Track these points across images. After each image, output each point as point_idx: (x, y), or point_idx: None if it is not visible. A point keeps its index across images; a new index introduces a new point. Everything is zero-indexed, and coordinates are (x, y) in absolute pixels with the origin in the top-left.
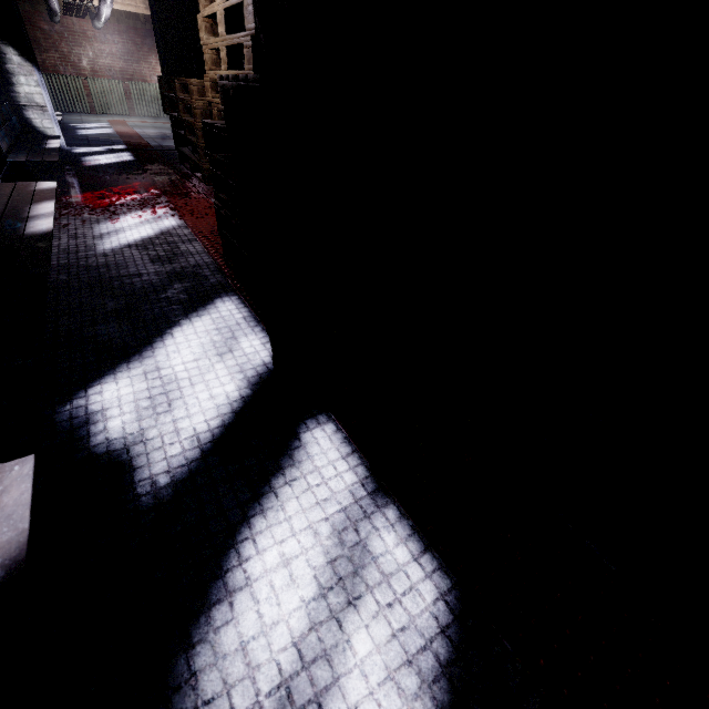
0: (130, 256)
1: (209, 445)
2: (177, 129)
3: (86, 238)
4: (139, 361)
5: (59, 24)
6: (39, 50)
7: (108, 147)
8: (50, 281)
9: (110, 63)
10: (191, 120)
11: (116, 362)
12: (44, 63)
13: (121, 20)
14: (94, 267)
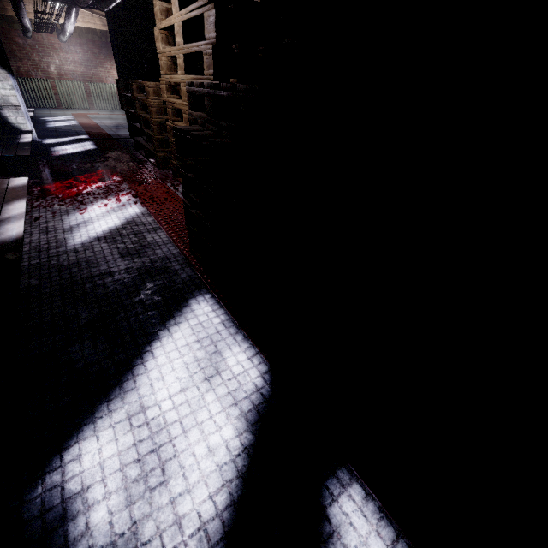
0: (99, 251)
1: (222, 546)
2: (133, 122)
3: (57, 232)
4: (120, 398)
5: (31, 39)
6: (14, 59)
7: (73, 138)
8: (20, 288)
9: (73, 68)
10: (146, 116)
11: (95, 402)
12: (19, 69)
13: (81, 35)
14: (65, 267)
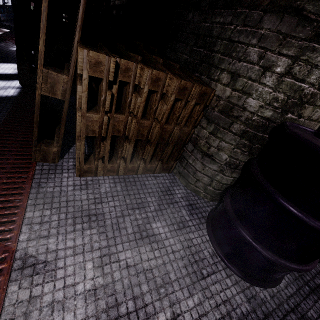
0: None
1: None
2: None
3: (9, 46)
4: None
5: None
6: None
7: None
8: None
9: None
10: None
11: None
12: None
13: None
14: (4, 50)
